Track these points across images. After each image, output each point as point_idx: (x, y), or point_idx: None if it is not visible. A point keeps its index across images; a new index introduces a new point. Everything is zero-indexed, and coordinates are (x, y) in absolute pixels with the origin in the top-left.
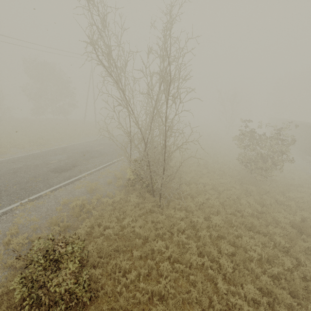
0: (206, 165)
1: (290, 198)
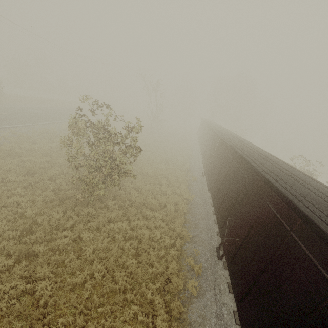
0: (33, 170)
1: (112, 232)
